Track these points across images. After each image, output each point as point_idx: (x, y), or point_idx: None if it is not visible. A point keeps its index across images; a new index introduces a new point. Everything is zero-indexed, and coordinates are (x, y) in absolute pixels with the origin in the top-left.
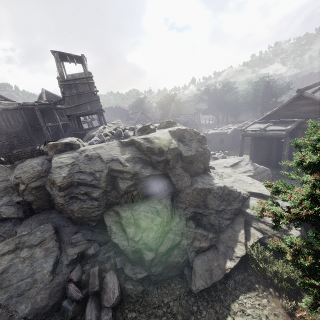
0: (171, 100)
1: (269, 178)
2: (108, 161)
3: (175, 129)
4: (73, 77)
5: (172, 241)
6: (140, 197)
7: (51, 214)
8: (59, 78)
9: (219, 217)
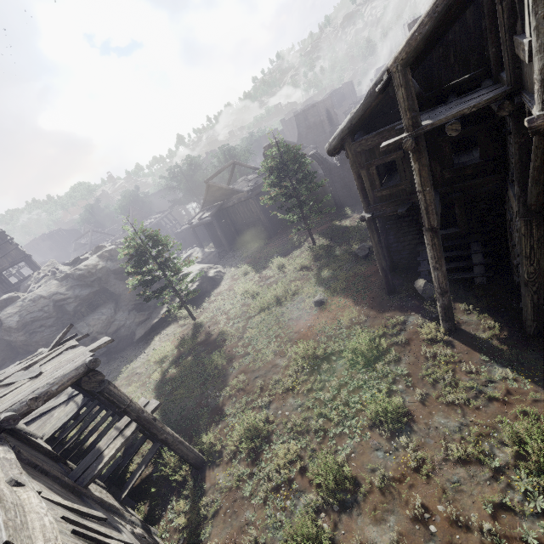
0: (134, 199)
1: (215, 258)
2: (50, 297)
3: (101, 253)
4: None
5: (118, 325)
6: (89, 311)
7: (19, 358)
8: None
9: (155, 300)
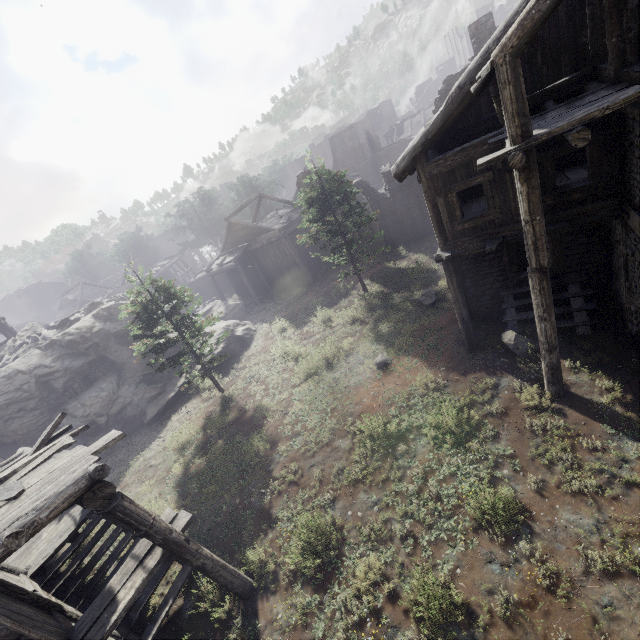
0: (135, 242)
1: (242, 312)
2: (31, 371)
3: (97, 311)
4: None
5: (123, 403)
6: (84, 387)
7: None
8: None
9: (169, 369)
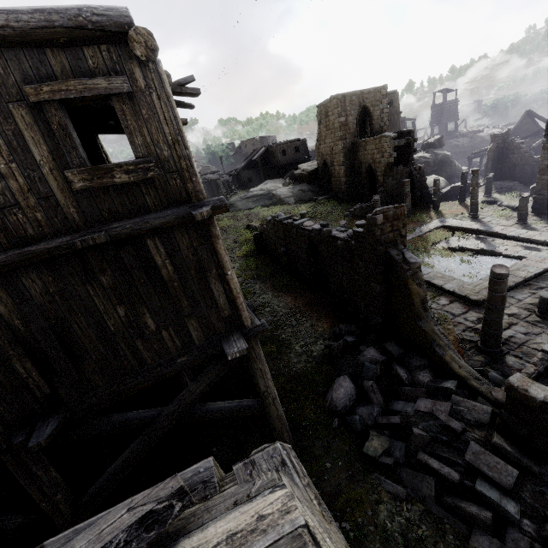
0: None
1: None
2: None
3: None
4: (449, 102)
5: None
6: None
7: None
8: (442, 103)
9: None
